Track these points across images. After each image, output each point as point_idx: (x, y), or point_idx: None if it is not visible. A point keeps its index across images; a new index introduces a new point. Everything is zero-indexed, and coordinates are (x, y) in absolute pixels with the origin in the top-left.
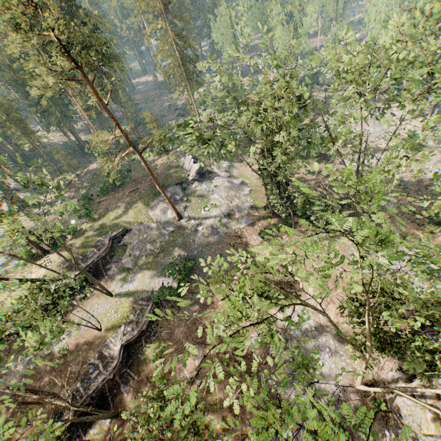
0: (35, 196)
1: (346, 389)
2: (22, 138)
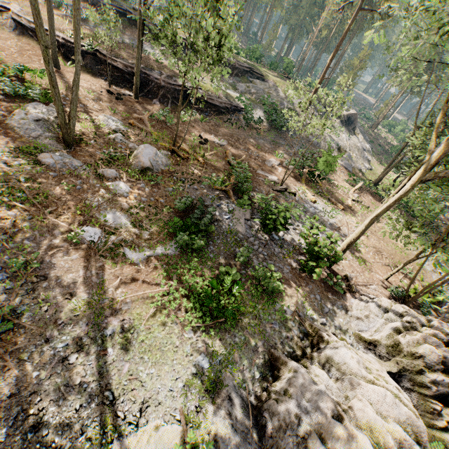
0: None
1: None
2: None
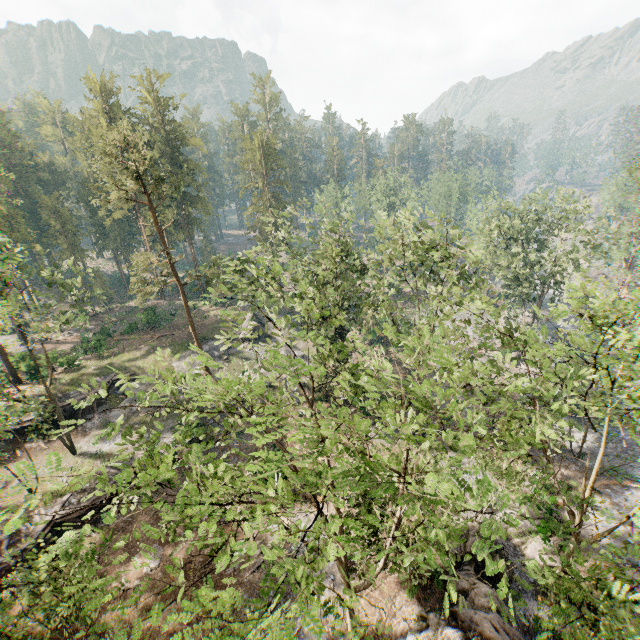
0: (44, 294)
1: (336, 638)
2: (65, 251)
